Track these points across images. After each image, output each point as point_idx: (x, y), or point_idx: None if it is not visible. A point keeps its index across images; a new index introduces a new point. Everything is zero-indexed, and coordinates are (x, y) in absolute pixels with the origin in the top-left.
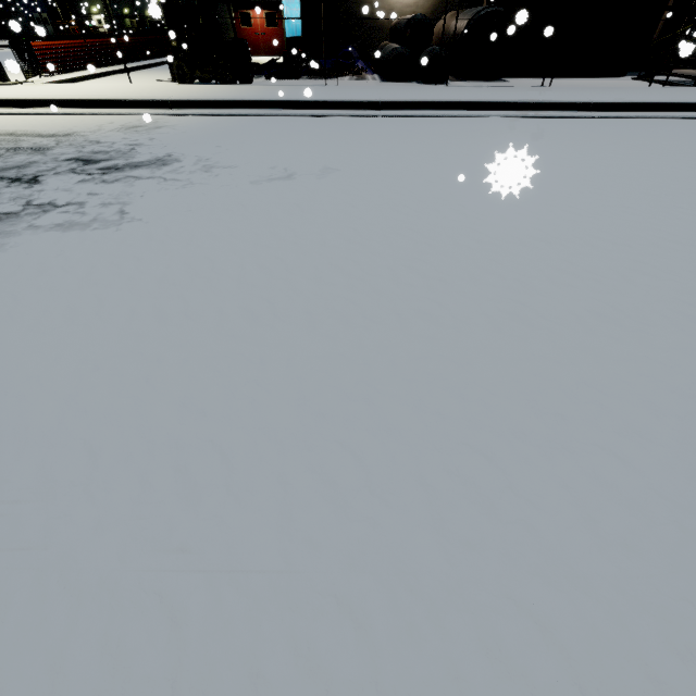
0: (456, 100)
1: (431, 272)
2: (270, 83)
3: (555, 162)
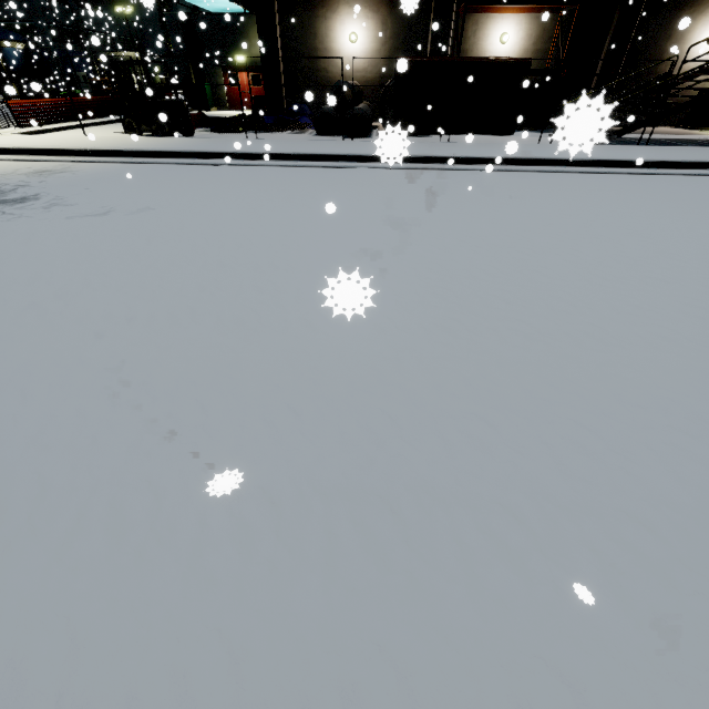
0: (333, 153)
1: (97, 284)
2: (212, 135)
3: (347, 206)
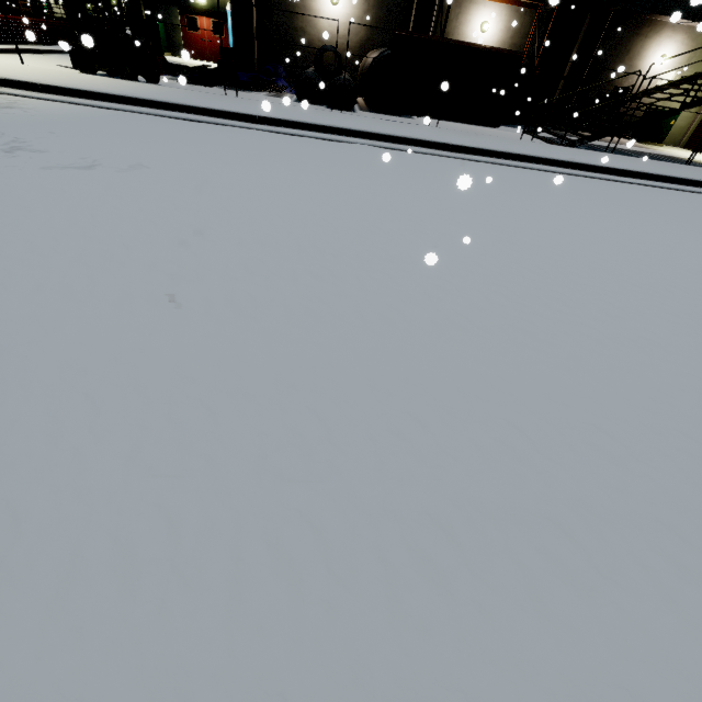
0: (329, 125)
1: (120, 257)
2: (180, 85)
3: (365, 186)
